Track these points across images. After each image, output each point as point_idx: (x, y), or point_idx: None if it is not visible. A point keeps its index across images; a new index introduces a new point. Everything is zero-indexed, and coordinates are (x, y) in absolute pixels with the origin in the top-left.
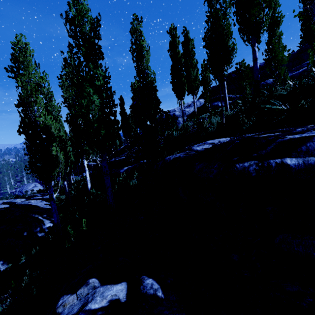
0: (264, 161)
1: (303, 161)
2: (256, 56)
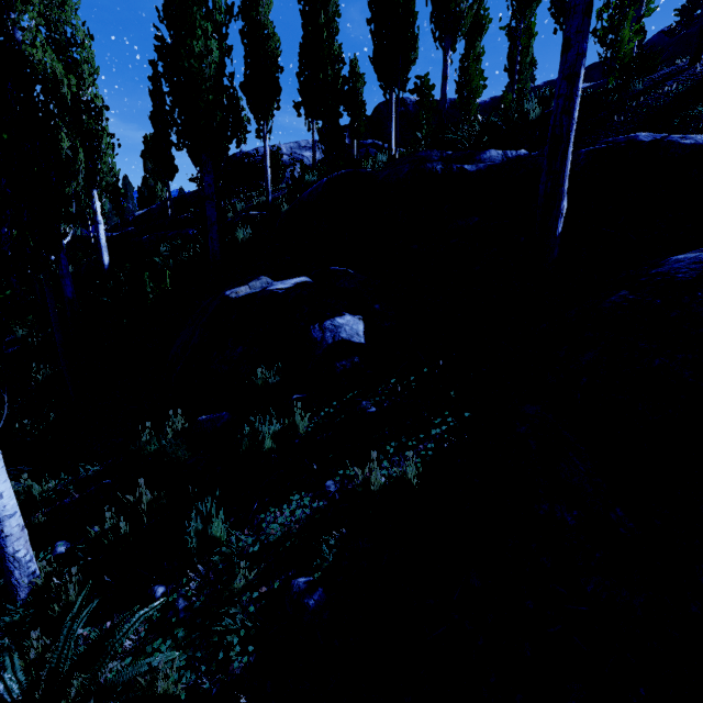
0: (449, 164)
1: (476, 166)
2: (447, 72)
